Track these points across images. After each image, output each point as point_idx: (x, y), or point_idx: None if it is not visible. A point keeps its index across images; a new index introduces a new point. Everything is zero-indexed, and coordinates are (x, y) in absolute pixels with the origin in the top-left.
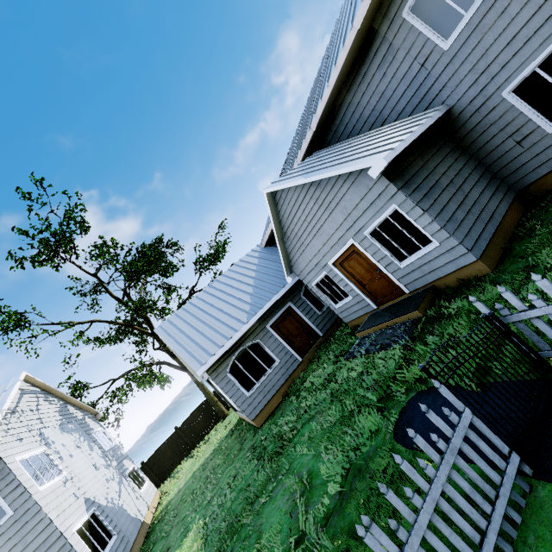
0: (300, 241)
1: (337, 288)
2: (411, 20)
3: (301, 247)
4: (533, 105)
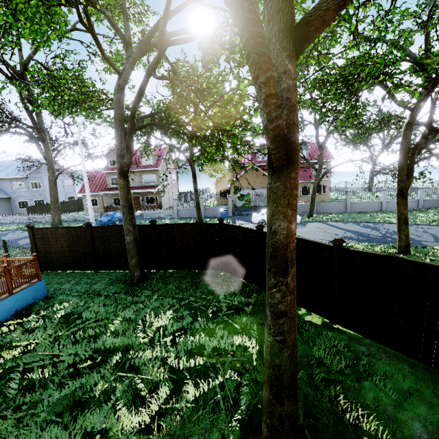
0: None
1: None
2: (13, 184)
3: None
4: (19, 205)
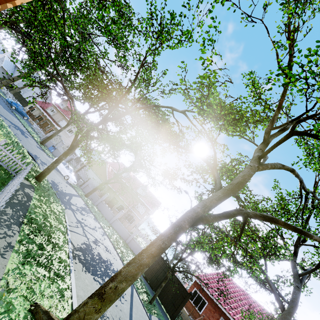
0: None
1: None
2: None
3: None
4: None
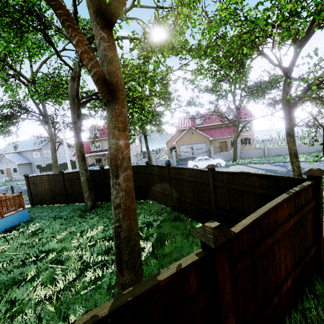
0: (3, 163)
1: (4, 172)
2: (33, 153)
3: (3, 163)
4: (36, 167)
